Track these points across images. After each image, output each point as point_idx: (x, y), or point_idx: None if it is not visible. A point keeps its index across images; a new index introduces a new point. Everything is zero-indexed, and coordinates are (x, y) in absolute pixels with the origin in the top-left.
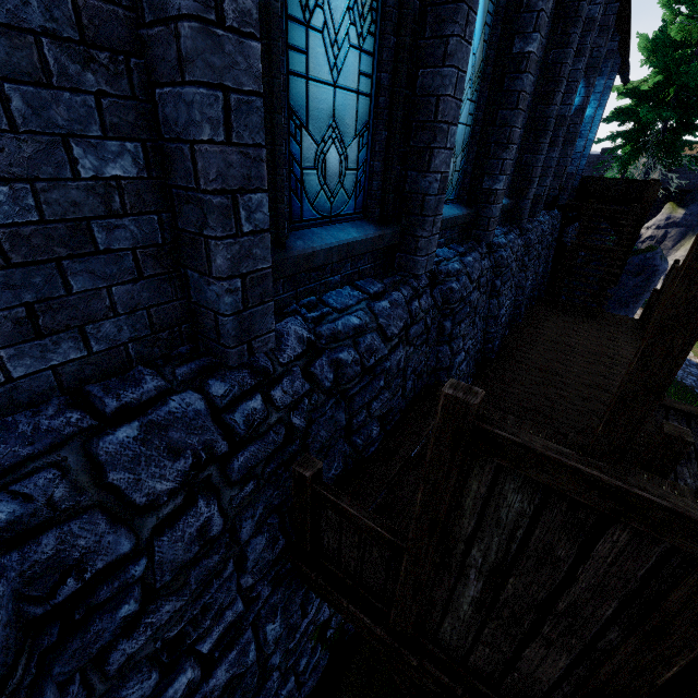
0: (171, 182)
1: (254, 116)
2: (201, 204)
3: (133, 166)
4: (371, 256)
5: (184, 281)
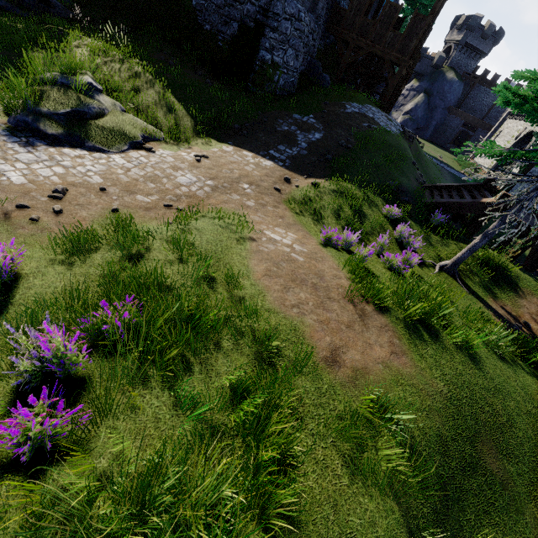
0: None
1: None
2: None
3: None
4: None
5: None
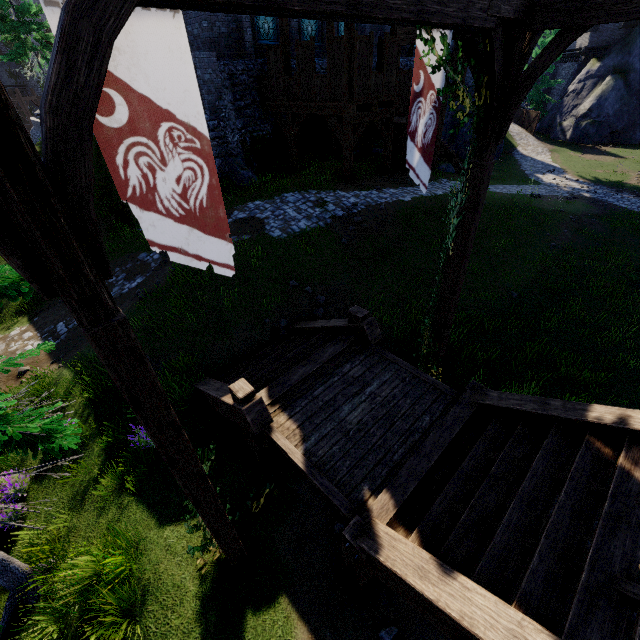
0: (240, 29)
1: (248, 18)
2: (243, 31)
3: (235, 27)
4: None
5: (241, 46)
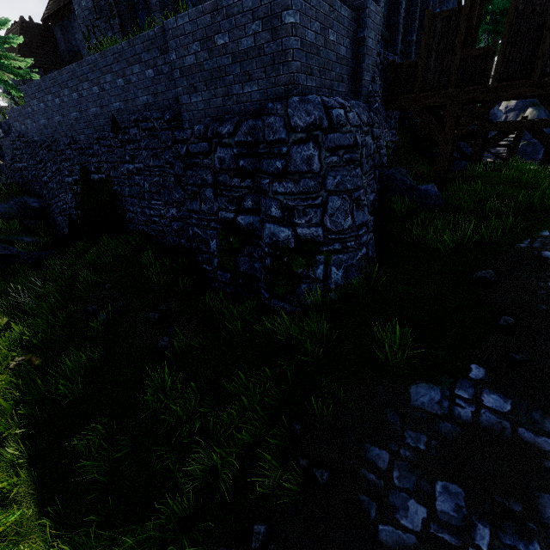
0: None
1: None
2: None
3: None
4: (383, 46)
5: None
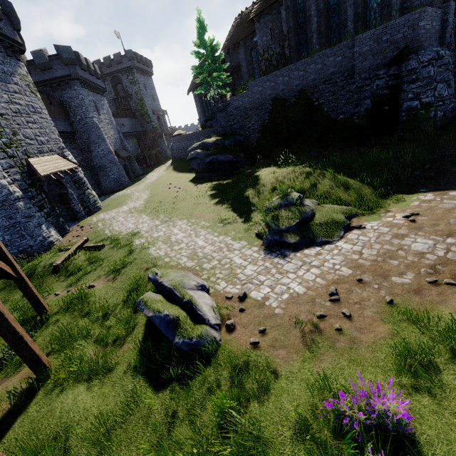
0: None
1: None
2: None
3: None
4: None
5: None
